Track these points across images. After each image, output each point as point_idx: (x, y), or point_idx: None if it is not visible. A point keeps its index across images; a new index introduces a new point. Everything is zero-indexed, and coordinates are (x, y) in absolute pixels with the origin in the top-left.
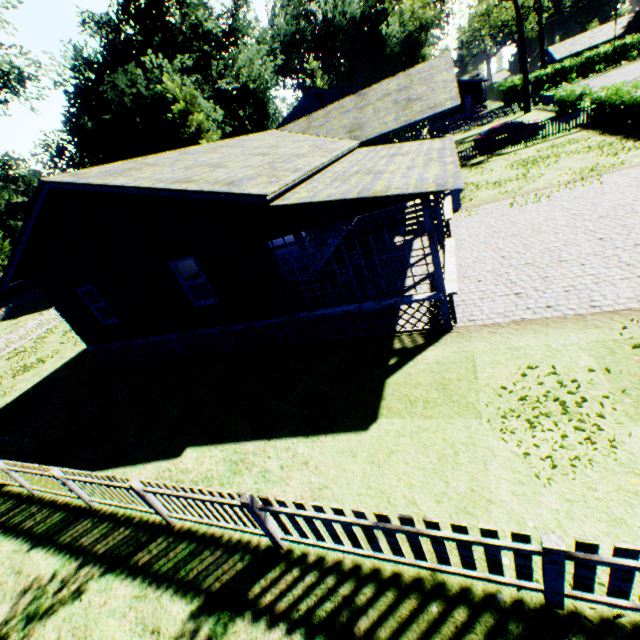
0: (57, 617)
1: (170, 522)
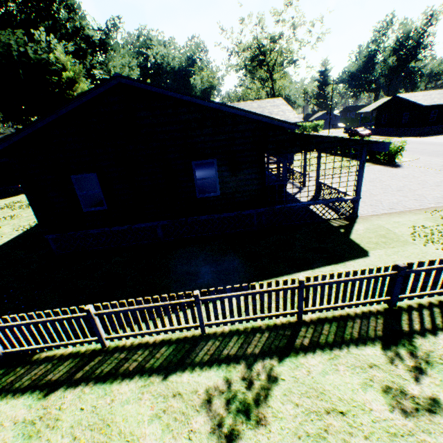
0: (275, 397)
1: (302, 317)
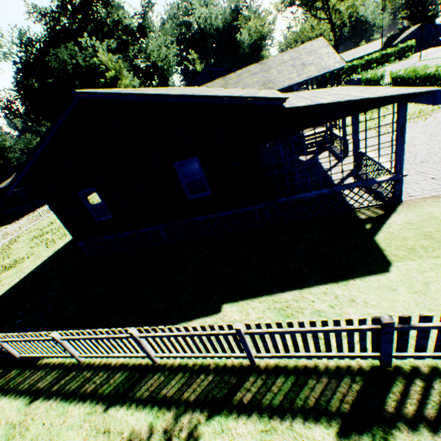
0: None
1: (255, 362)
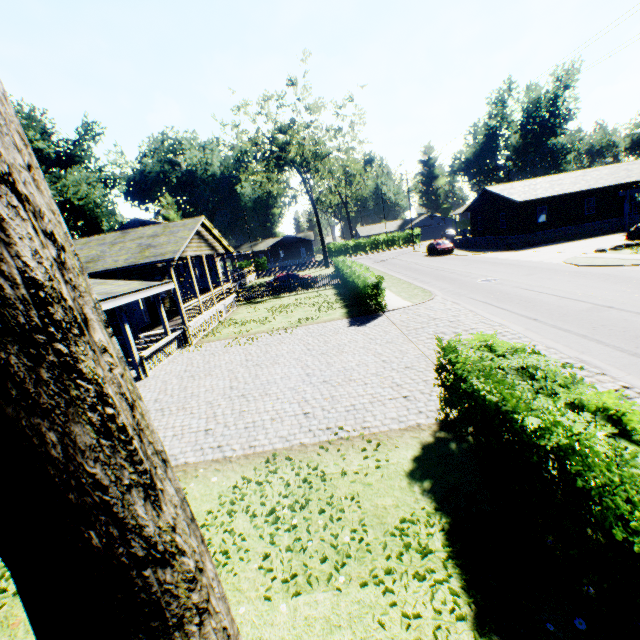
0: None
1: None
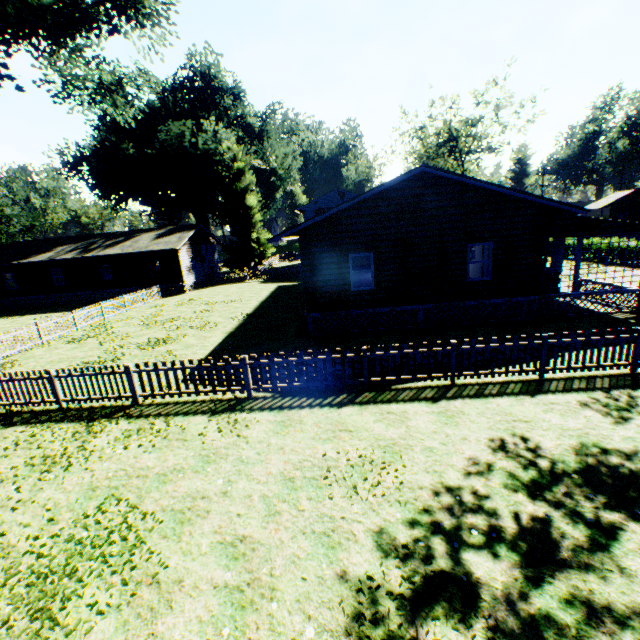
0: None
1: (636, 369)
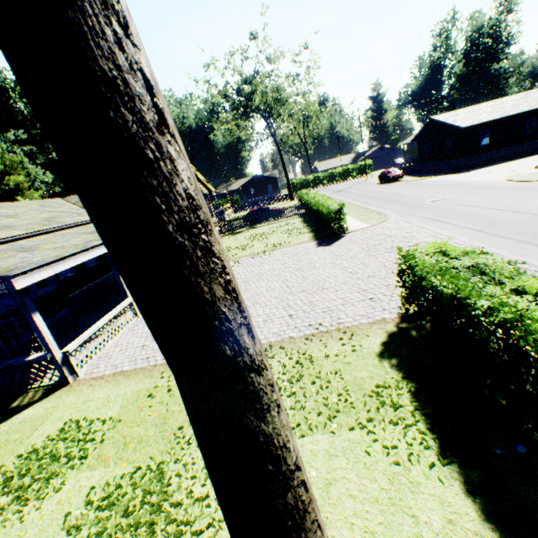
0: None
1: None
